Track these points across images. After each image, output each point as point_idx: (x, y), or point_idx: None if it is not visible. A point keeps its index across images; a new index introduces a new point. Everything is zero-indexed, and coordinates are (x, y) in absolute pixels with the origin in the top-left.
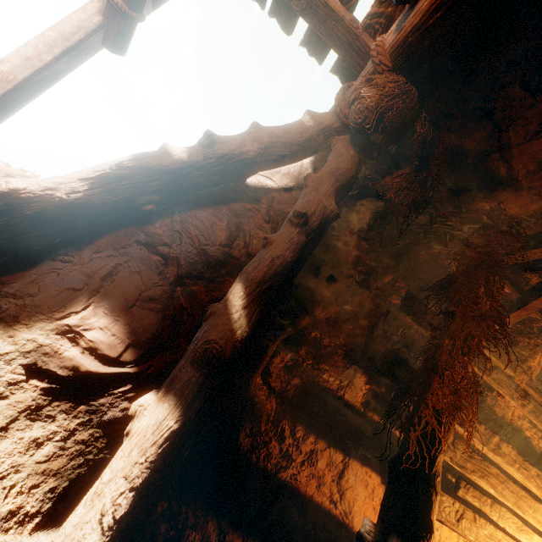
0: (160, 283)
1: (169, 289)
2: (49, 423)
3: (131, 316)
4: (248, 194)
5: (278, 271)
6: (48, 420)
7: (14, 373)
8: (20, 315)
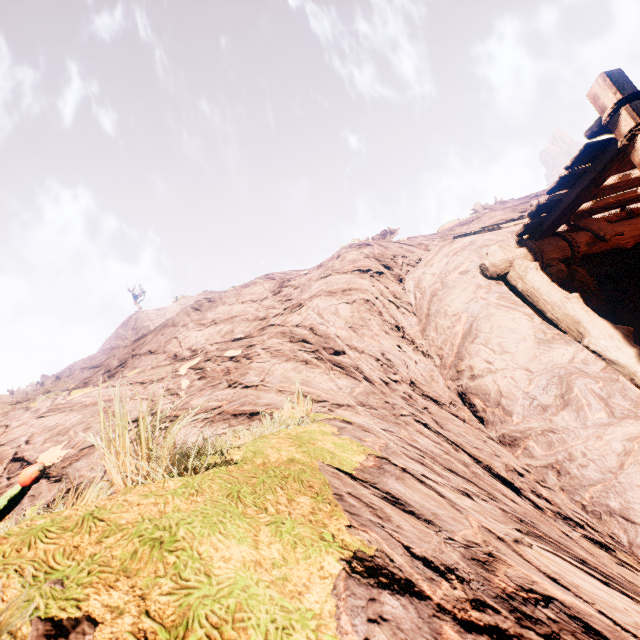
0: None
1: None
2: None
3: None
4: None
5: None
6: None
7: None
8: None
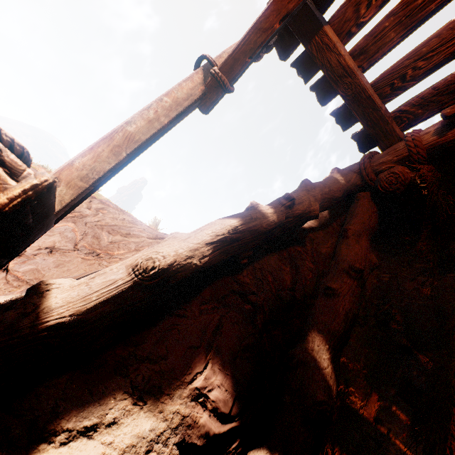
0: (252, 331)
1: (258, 336)
2: None
3: (235, 367)
4: (295, 236)
5: (351, 324)
6: None
7: None
8: (162, 384)
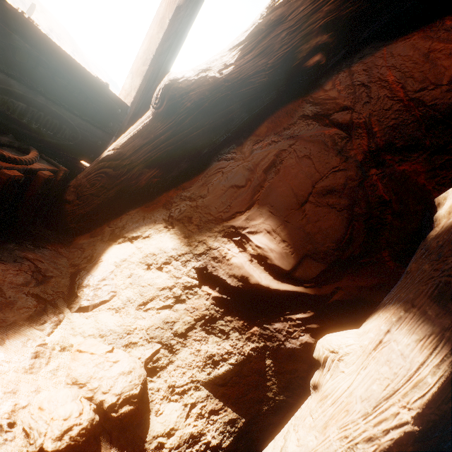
0: (340, 166)
1: (356, 174)
2: (223, 340)
3: (303, 216)
4: None
5: None
6: (222, 336)
7: (188, 276)
8: (193, 216)
